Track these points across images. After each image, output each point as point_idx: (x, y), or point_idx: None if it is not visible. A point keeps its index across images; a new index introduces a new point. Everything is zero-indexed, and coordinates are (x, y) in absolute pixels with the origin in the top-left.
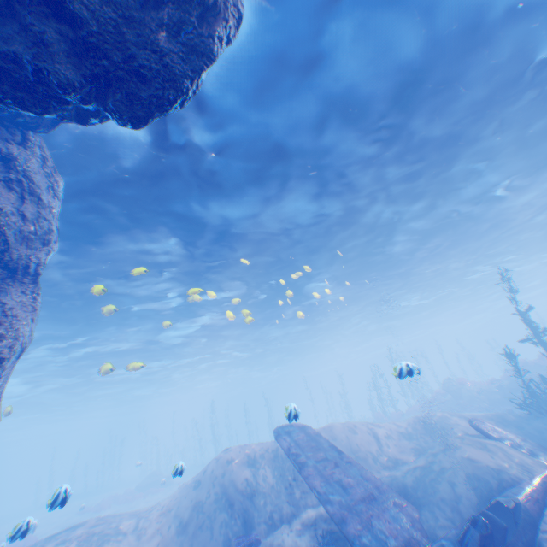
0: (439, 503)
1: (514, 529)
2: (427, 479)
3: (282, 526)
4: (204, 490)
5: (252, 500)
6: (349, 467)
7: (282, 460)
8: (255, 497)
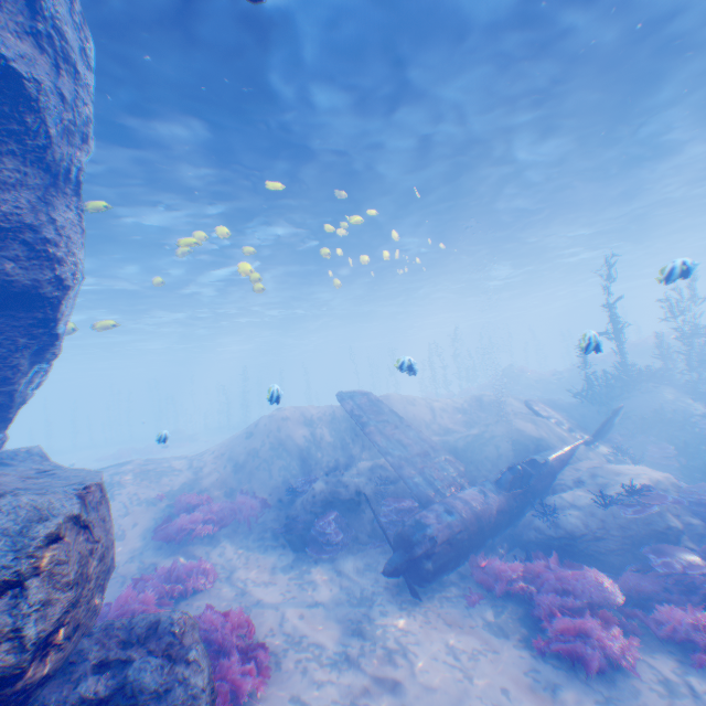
0: (482, 460)
1: (539, 477)
2: (476, 443)
3: (338, 471)
4: (260, 441)
5: (308, 451)
6: (407, 430)
7: (338, 422)
8: (312, 450)
